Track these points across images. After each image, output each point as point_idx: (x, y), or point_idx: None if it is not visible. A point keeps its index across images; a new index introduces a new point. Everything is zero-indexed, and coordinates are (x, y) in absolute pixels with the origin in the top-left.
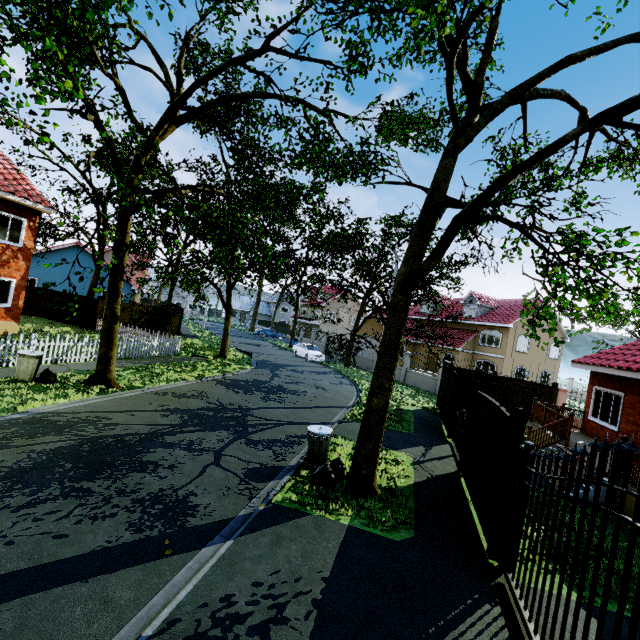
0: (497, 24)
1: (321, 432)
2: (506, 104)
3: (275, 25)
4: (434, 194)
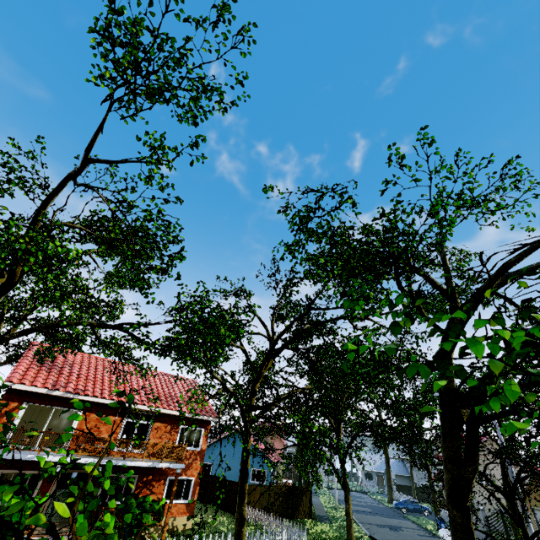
0: (444, 254)
1: None
2: (472, 308)
3: (311, 298)
4: (442, 395)
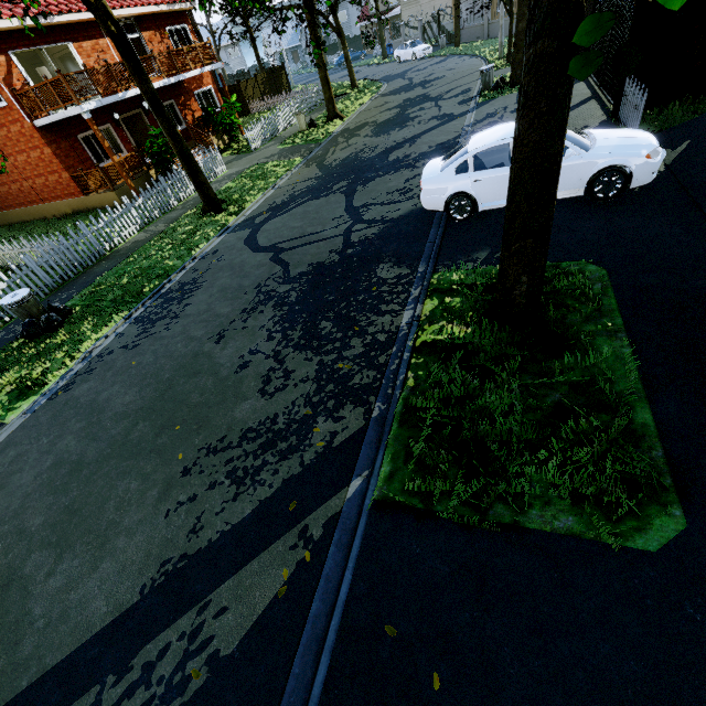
0: None
1: (489, 67)
2: None
3: None
4: None
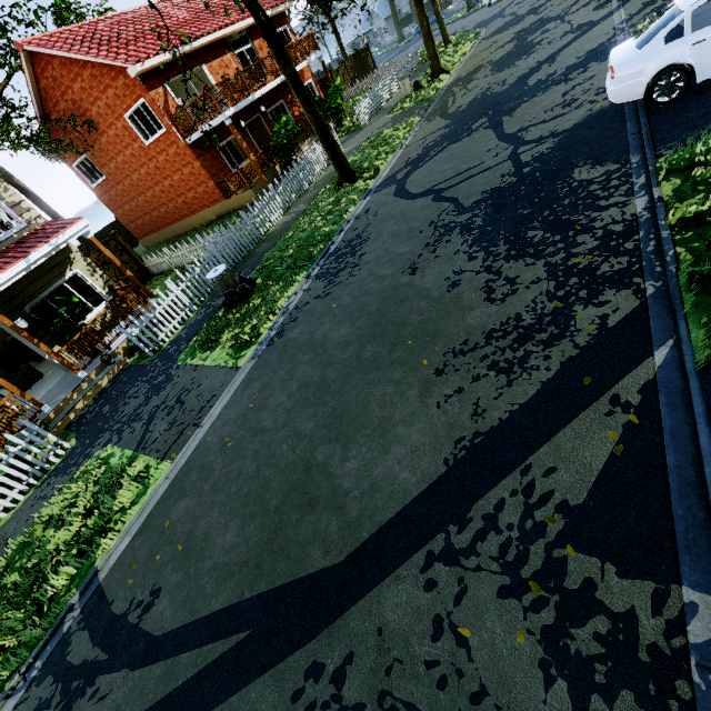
0: None
1: None
2: None
3: None
4: None
